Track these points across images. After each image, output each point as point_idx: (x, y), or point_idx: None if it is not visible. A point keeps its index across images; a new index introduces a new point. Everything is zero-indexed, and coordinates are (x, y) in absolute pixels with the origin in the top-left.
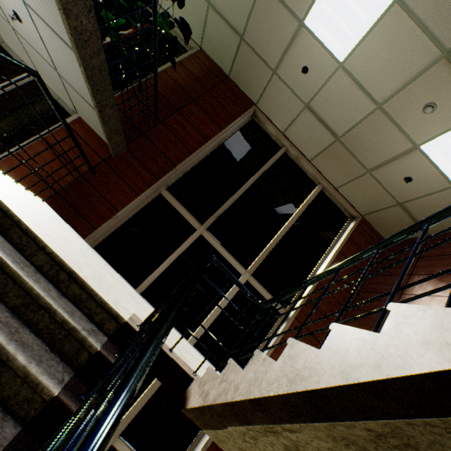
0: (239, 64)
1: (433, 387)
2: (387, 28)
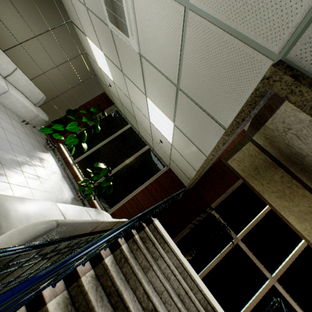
0: None
1: None
2: None
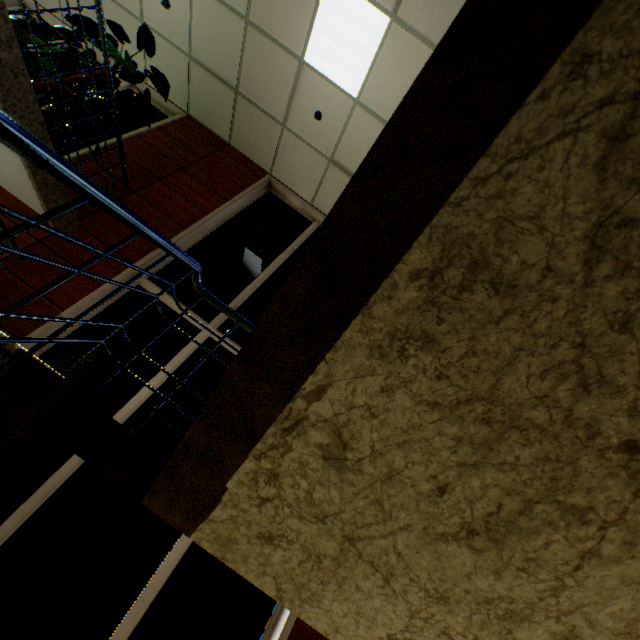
0: (240, 125)
1: (452, 82)
2: (393, 50)
